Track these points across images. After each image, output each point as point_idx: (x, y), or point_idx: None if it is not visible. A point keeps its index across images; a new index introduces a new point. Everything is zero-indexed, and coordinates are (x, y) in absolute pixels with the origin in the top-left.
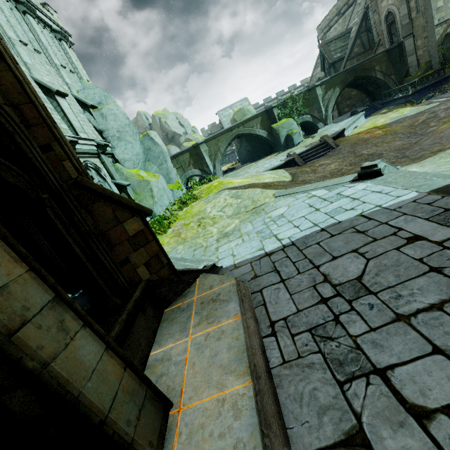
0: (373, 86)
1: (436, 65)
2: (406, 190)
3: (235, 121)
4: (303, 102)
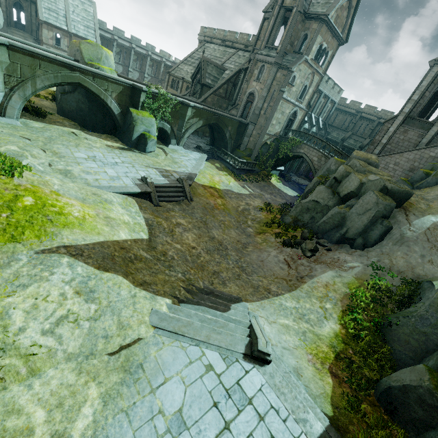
0: (219, 135)
1: (254, 157)
2: (298, 426)
3: (79, 53)
4: (172, 109)
